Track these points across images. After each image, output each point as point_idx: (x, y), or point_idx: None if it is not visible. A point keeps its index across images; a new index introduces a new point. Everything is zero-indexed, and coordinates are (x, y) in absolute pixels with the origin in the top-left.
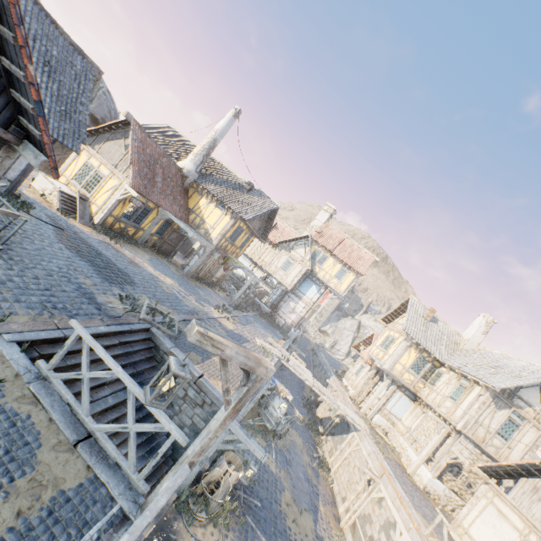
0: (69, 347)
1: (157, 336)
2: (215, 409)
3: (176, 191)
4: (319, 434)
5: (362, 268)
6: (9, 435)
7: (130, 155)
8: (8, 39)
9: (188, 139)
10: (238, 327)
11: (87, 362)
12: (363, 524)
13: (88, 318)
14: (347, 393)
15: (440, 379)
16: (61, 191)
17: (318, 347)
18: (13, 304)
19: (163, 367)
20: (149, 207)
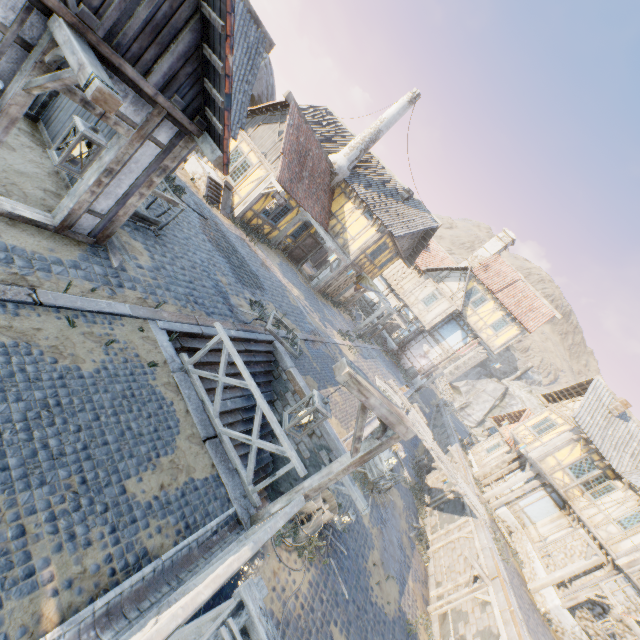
0: (210, 347)
1: (279, 352)
2: (323, 443)
3: (321, 190)
4: (425, 503)
5: (532, 323)
6: (158, 416)
7: (283, 143)
8: (217, 27)
9: (345, 127)
10: (359, 360)
11: (224, 366)
12: (455, 619)
13: (221, 318)
14: (471, 470)
15: (609, 495)
16: (209, 177)
17: (444, 405)
18: (165, 292)
19: (305, 398)
20: (290, 205)
